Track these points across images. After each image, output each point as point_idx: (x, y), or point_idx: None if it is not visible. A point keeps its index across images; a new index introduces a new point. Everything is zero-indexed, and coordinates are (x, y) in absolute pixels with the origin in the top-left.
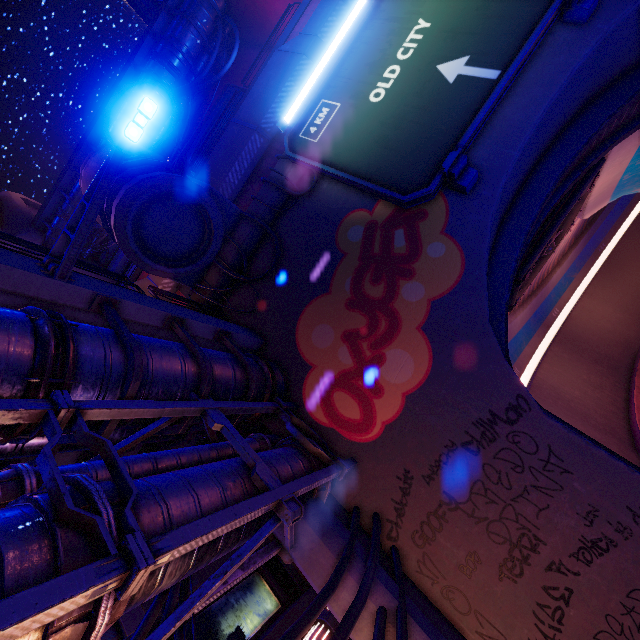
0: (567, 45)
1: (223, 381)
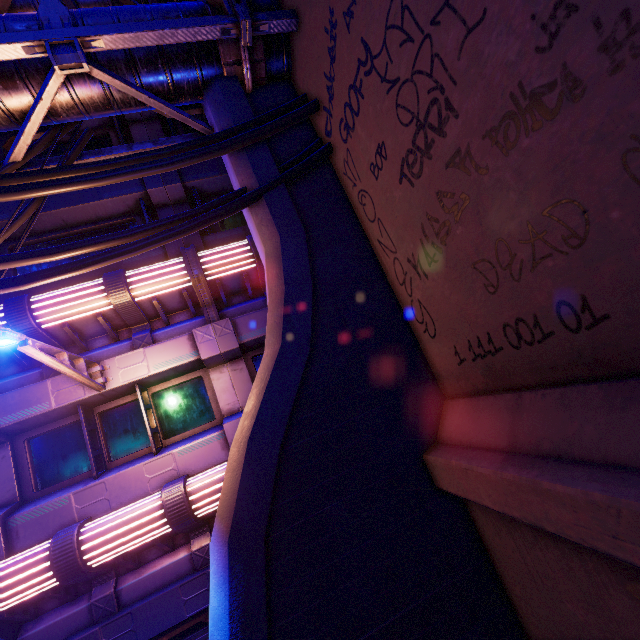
0: None
1: None
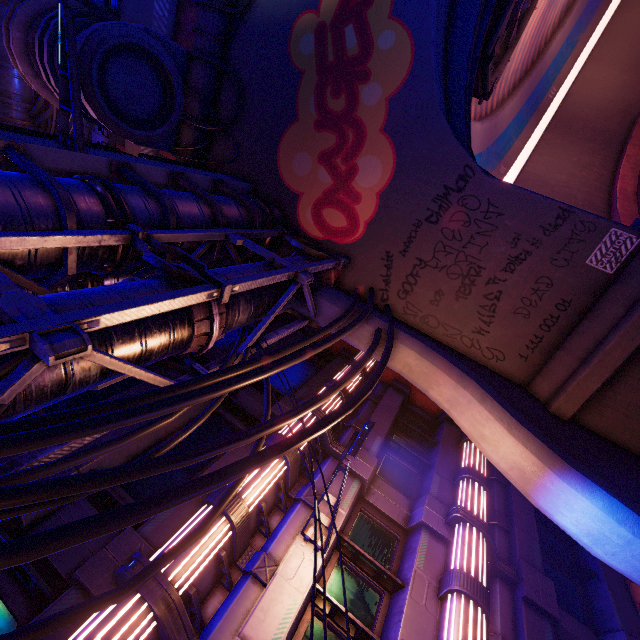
0: None
1: (232, 216)
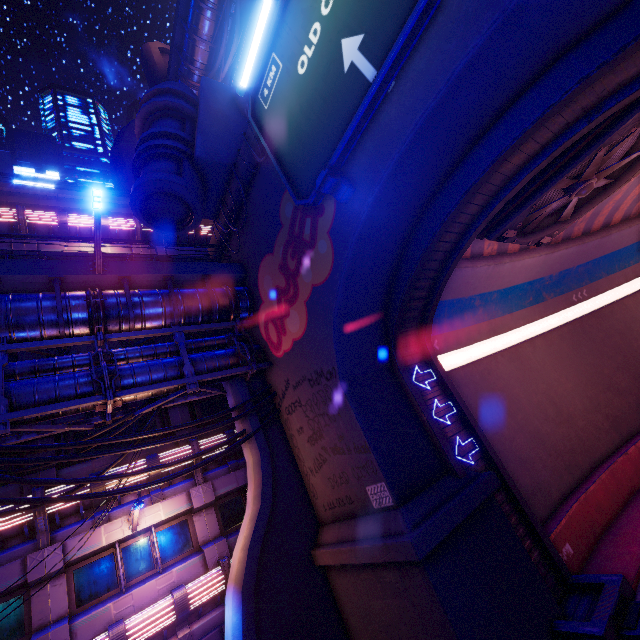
0: (464, 23)
1: (193, 313)
